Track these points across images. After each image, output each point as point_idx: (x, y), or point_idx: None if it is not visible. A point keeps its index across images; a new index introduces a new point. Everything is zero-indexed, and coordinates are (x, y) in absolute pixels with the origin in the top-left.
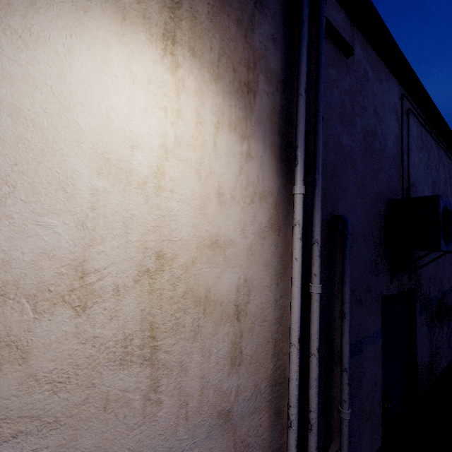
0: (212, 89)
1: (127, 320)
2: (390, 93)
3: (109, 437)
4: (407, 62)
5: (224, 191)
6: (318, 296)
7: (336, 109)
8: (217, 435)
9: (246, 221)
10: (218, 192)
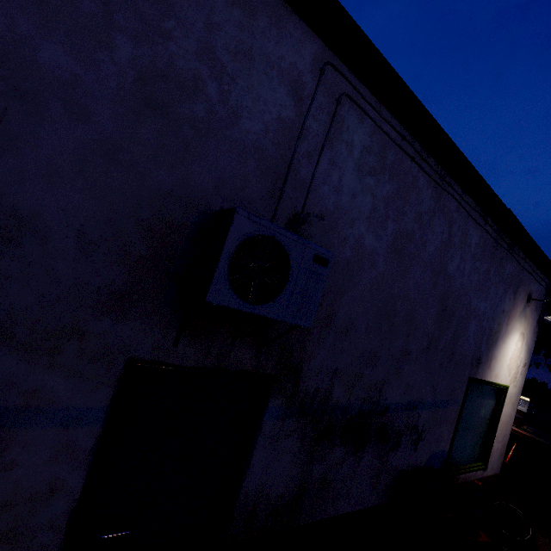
0: None
1: None
2: (281, 46)
3: None
4: (343, 9)
5: None
6: None
7: None
8: None
9: None
10: None
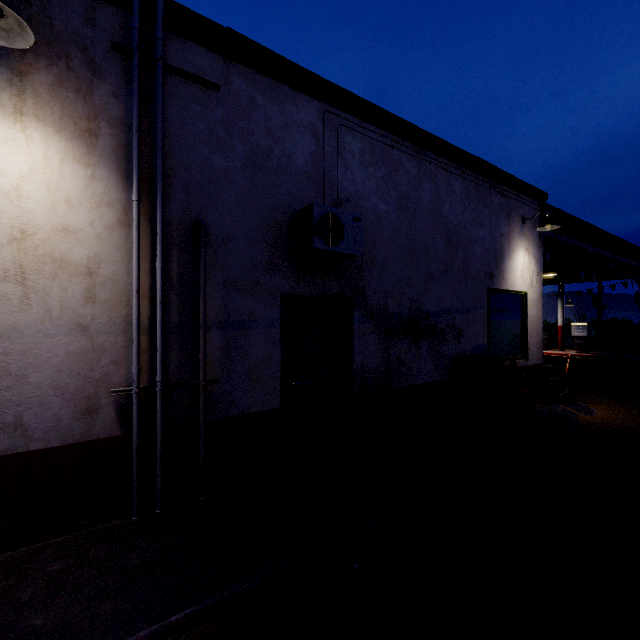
0: (57, 138)
1: (5, 261)
2: (300, 113)
3: (0, 312)
4: (325, 80)
5: (72, 199)
6: (159, 269)
7: (202, 137)
8: (77, 336)
9: (94, 219)
10: (67, 200)
